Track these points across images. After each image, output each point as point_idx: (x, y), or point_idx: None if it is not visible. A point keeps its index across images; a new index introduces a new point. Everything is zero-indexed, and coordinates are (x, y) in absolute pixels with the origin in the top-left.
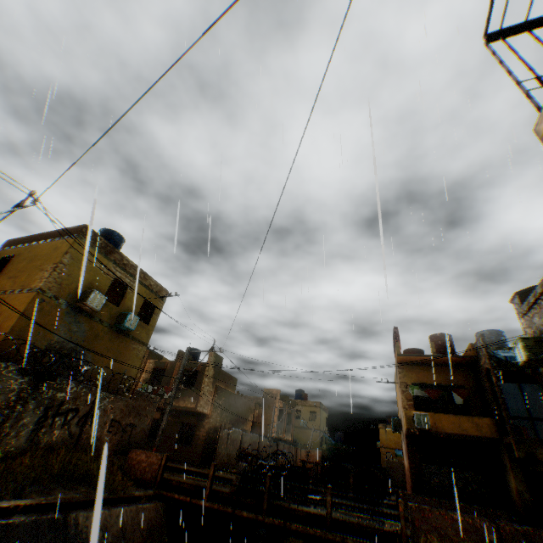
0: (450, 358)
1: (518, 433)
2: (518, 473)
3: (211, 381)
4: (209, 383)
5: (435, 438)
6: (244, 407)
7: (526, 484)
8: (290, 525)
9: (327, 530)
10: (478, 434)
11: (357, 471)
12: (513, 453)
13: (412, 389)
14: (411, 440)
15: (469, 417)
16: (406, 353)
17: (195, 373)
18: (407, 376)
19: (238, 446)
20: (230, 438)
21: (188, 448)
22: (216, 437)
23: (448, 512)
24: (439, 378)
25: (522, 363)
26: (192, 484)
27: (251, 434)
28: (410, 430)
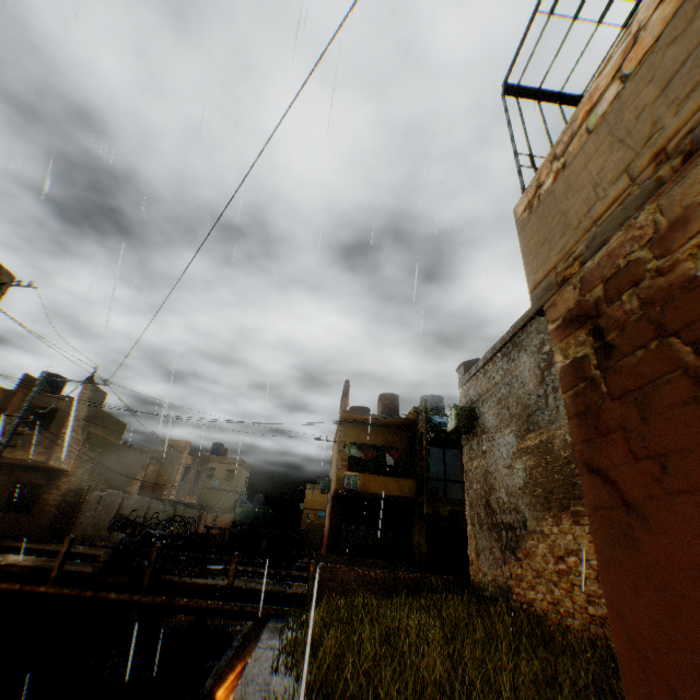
0: (394, 420)
1: (433, 494)
2: (424, 529)
3: (82, 425)
4: (77, 428)
5: (361, 499)
6: (133, 463)
7: (427, 538)
8: (178, 602)
9: (225, 601)
10: (400, 495)
11: (272, 536)
12: (424, 511)
13: (350, 449)
14: (337, 502)
15: (396, 479)
16: (353, 410)
17: (54, 412)
18: (348, 435)
19: (116, 514)
20: (103, 503)
21: (27, 518)
22: (80, 502)
23: (356, 568)
24: (379, 439)
25: (451, 430)
26: (28, 567)
27: (138, 498)
28: (338, 491)
